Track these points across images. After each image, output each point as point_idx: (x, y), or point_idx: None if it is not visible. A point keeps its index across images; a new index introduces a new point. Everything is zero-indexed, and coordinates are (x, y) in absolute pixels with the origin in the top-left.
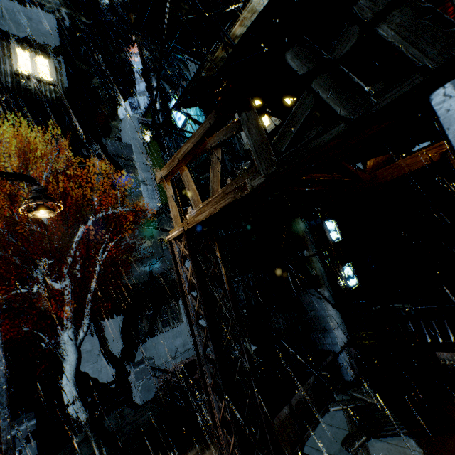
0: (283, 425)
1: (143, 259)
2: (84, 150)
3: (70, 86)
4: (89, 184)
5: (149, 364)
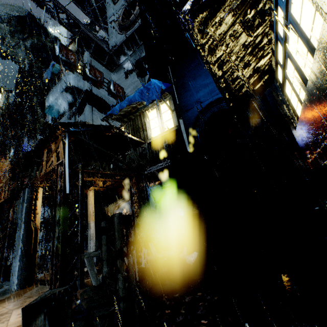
0: None
1: (17, 210)
2: (7, 142)
3: (16, 100)
4: (3, 161)
5: None
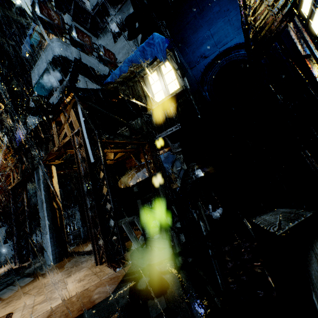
0: (41, 246)
1: None
2: None
3: None
4: None
5: (10, 244)
